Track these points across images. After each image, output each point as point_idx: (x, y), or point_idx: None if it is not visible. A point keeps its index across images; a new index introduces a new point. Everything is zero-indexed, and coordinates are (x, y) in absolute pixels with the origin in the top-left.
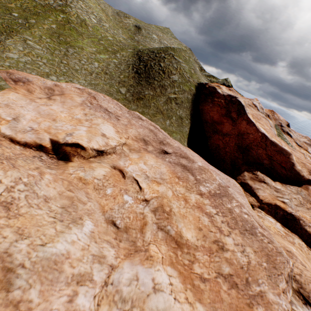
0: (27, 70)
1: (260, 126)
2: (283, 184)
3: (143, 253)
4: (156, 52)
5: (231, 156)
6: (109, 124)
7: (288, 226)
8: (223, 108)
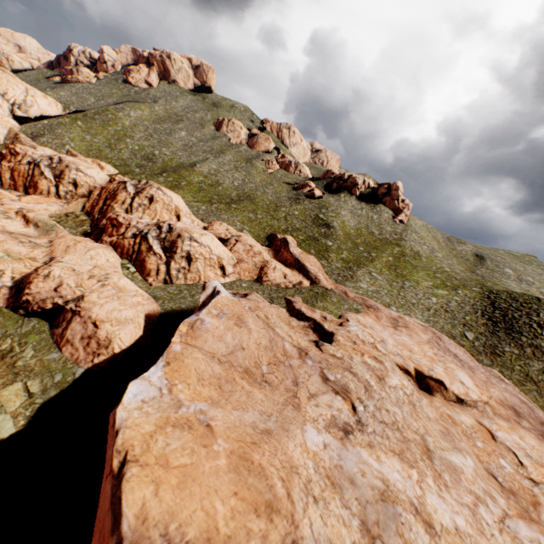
0: (374, 298)
1: None
2: None
3: (541, 527)
4: (523, 299)
5: None
6: (464, 373)
7: None
8: None
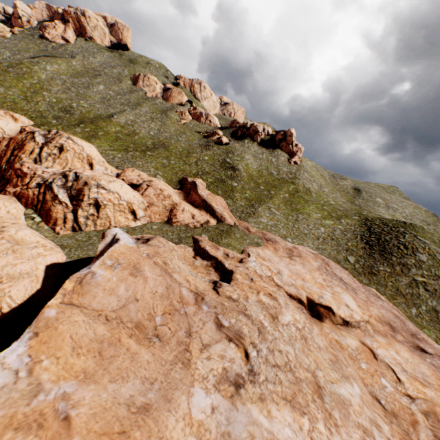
0: (272, 231)
1: None
2: None
3: None
4: (392, 224)
5: None
6: (348, 295)
7: None
8: None
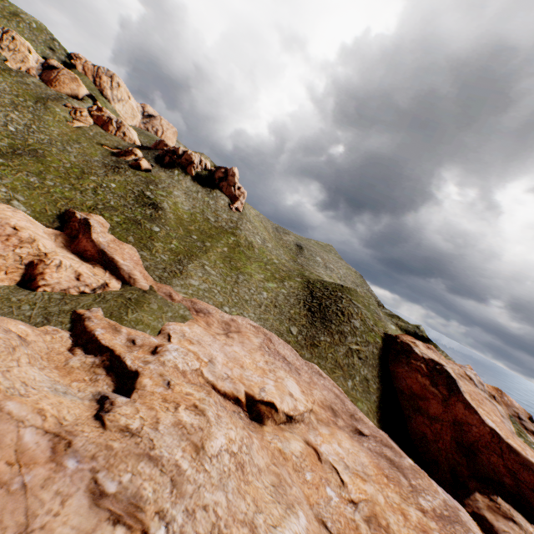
0: (206, 298)
1: (485, 414)
2: None
3: None
4: (332, 288)
5: (447, 457)
6: (292, 379)
7: None
8: (425, 376)
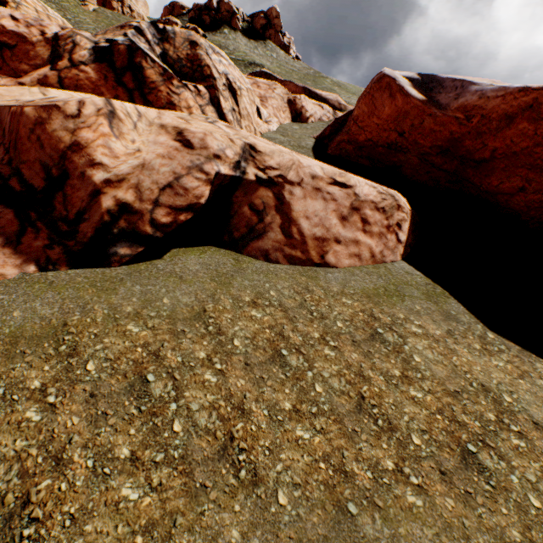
0: None
1: None
2: None
3: None
4: None
5: None
6: None
7: None
8: None
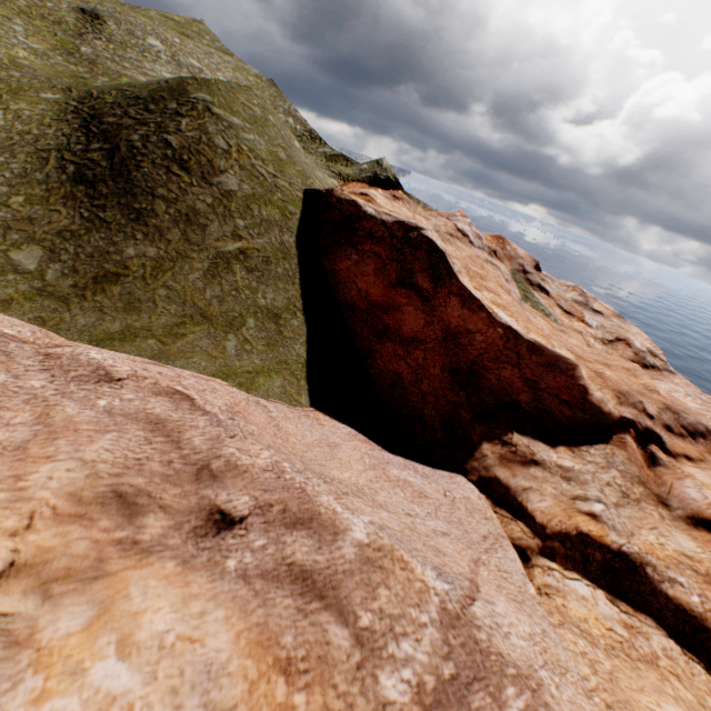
0: None
1: (493, 299)
2: (574, 450)
3: None
4: (148, 99)
5: (439, 404)
6: None
7: (623, 591)
8: (391, 263)
